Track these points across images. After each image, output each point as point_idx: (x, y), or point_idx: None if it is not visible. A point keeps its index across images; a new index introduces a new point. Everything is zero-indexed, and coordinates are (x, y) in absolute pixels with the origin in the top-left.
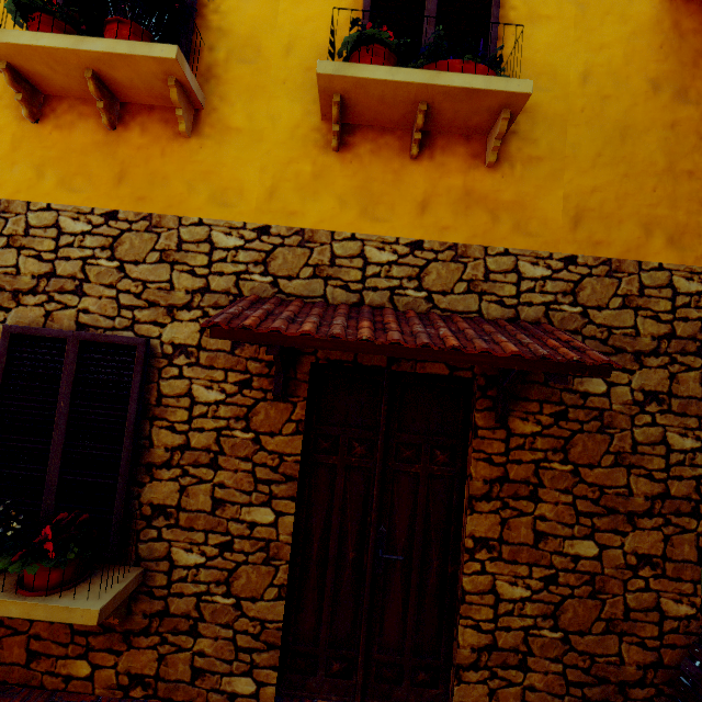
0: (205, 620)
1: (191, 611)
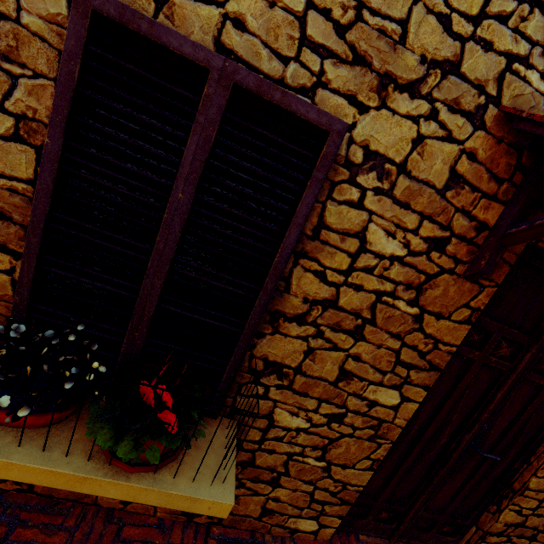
0: (289, 475)
1: (277, 466)
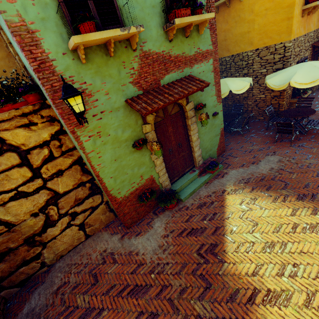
0: None
1: None
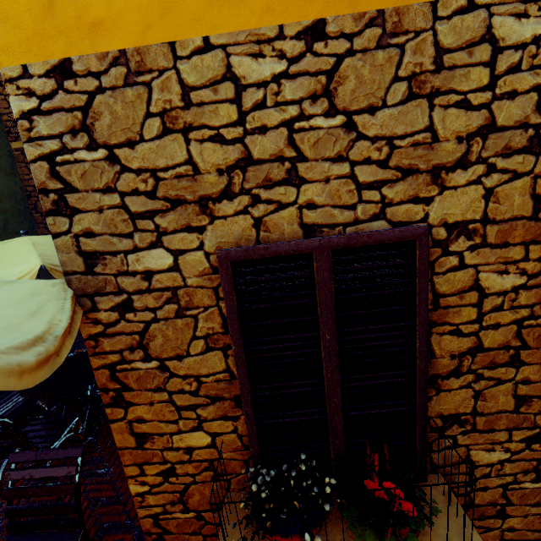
0: (513, 504)
1: (496, 499)
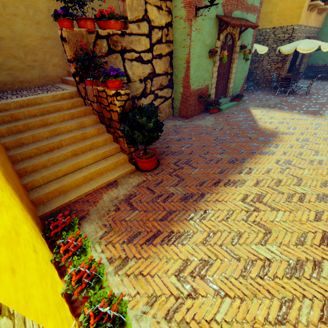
0: None
1: None
